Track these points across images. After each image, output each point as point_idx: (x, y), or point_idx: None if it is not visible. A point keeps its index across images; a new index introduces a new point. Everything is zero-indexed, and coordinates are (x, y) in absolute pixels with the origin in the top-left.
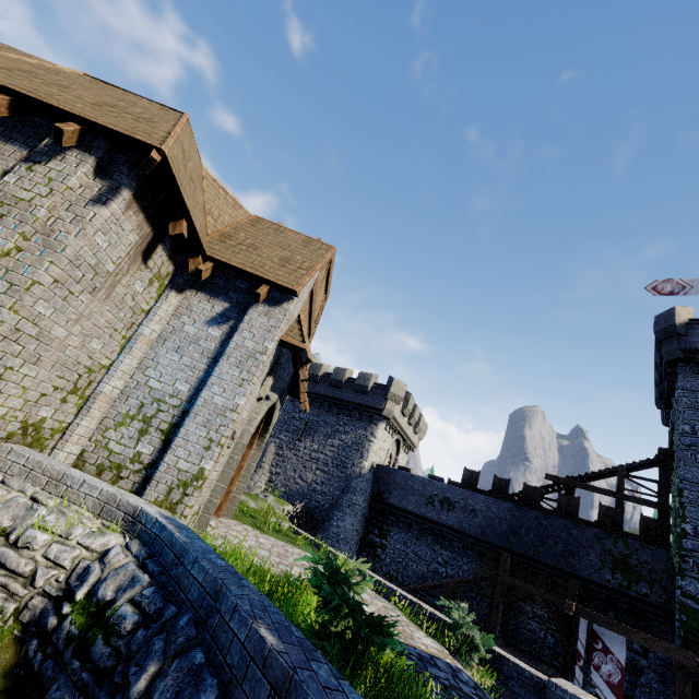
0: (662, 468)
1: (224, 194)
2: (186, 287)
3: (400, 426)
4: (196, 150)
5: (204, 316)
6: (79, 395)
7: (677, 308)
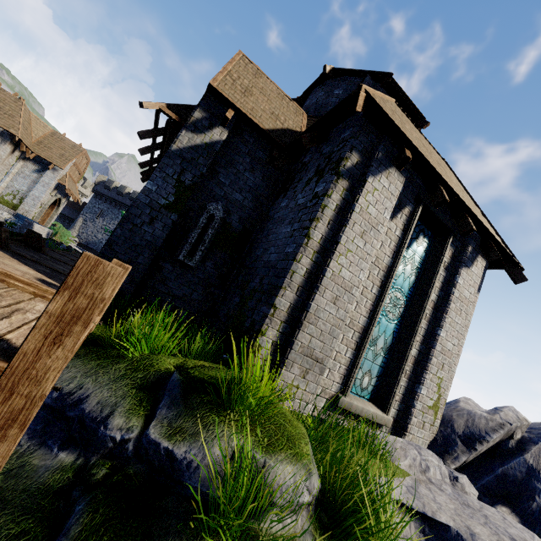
0: None
1: (40, 122)
2: (25, 159)
3: None
4: (27, 109)
5: (32, 169)
6: None
7: None
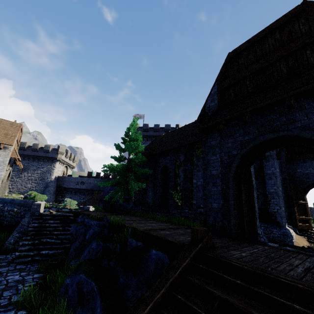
0: None
1: None
2: None
3: (66, 162)
4: None
5: None
6: None
7: None
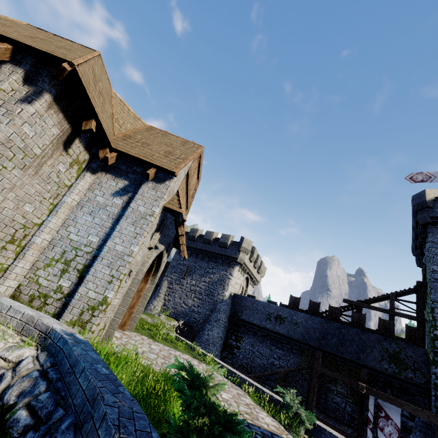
0: (419, 294)
1: (127, 110)
2: (98, 170)
3: (248, 269)
4: (106, 78)
5: (111, 190)
6: (16, 245)
7: (427, 190)
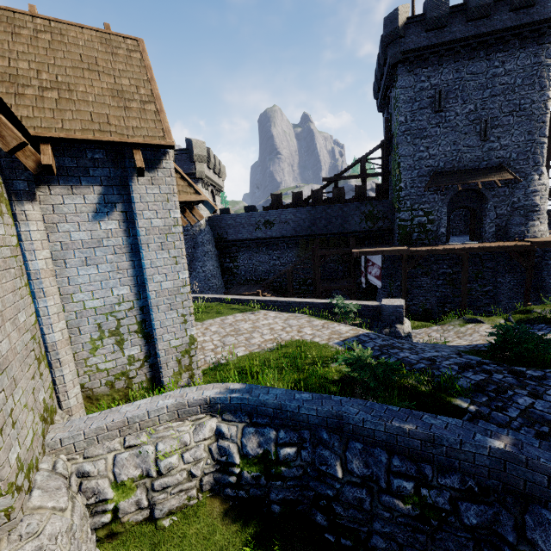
0: (385, 149)
1: None
2: (33, 189)
3: (210, 179)
4: None
5: (84, 213)
6: (41, 360)
7: (400, 8)
